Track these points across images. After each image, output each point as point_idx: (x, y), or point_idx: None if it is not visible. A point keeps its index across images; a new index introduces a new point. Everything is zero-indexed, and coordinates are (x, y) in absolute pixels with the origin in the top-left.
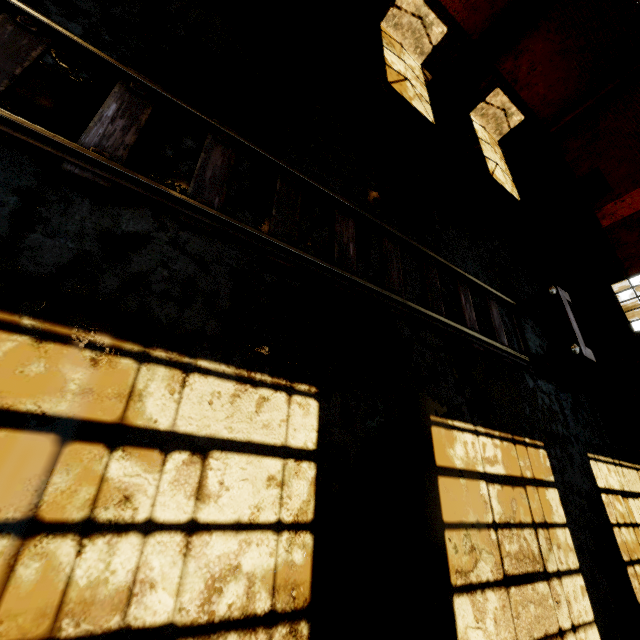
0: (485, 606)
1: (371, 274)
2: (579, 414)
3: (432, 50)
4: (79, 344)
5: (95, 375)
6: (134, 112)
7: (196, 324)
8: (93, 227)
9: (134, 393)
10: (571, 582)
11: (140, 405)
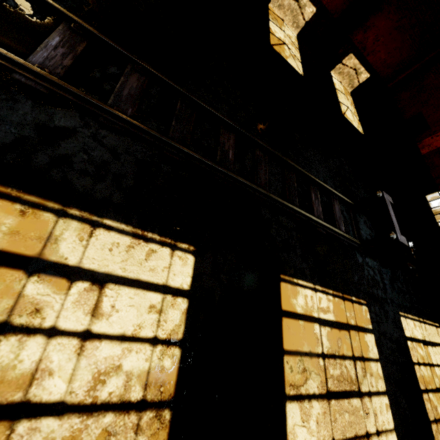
0: (310, 411)
1: (244, 173)
2: (395, 284)
3: (305, 24)
4: (12, 199)
5: (22, 222)
6: (72, 44)
7: (105, 194)
8: (32, 120)
9: (51, 237)
10: (379, 400)
11: (55, 246)
